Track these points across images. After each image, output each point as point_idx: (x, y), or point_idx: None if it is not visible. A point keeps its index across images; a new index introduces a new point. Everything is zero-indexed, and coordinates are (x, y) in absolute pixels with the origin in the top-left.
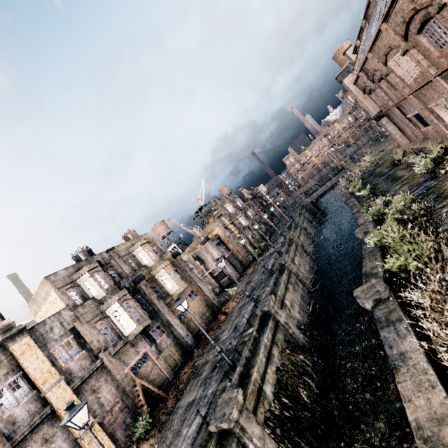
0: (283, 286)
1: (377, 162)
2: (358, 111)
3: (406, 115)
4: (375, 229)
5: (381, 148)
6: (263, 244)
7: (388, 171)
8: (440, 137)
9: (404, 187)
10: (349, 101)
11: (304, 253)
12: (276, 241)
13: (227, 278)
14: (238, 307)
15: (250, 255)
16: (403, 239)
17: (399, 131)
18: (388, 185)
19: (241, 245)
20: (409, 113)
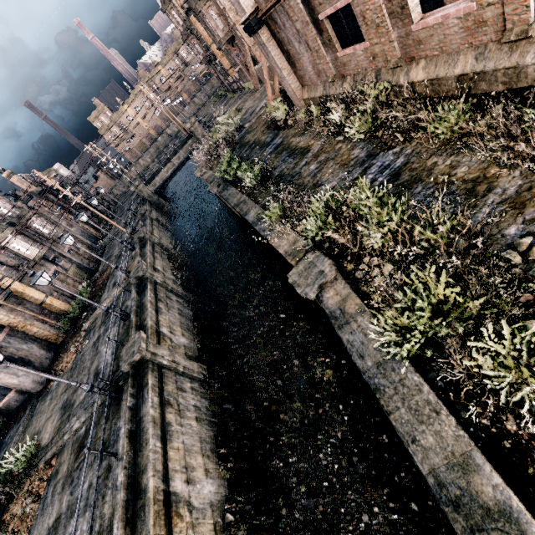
0: (156, 439)
1: (242, 126)
2: (191, 43)
3: (315, 16)
4: (339, 273)
5: (234, 107)
6: (87, 285)
7: (272, 138)
8: (374, 70)
9: (331, 167)
10: (175, 20)
11: (172, 295)
12: (112, 275)
13: (14, 394)
14: (42, 534)
15: (64, 315)
16: (521, 354)
17: (286, 62)
18: (290, 163)
19: (34, 303)
20: (326, 5)
